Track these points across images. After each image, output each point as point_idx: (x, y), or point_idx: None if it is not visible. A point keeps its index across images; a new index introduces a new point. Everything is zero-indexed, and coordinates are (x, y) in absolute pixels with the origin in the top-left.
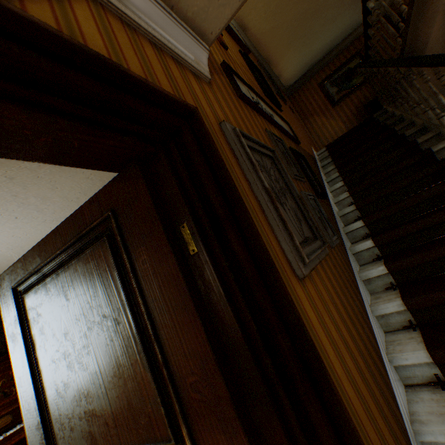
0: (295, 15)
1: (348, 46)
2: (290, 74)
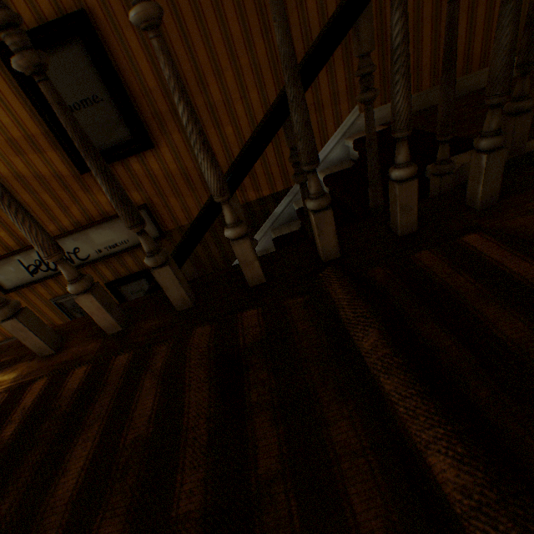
0: None
1: None
2: None
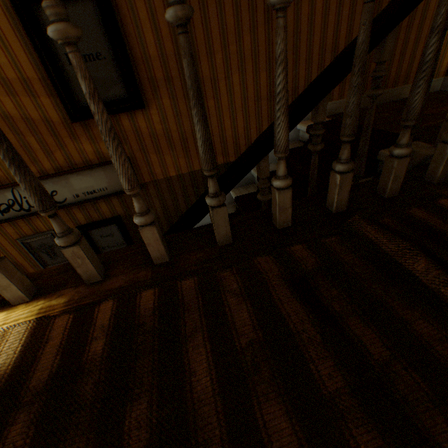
0: None
1: None
2: None
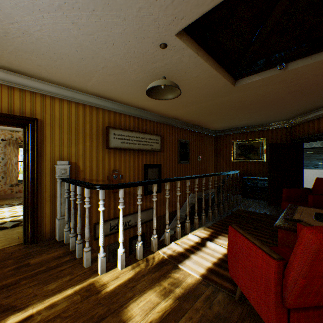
0: (214, 118)
1: (260, 130)
2: (217, 128)
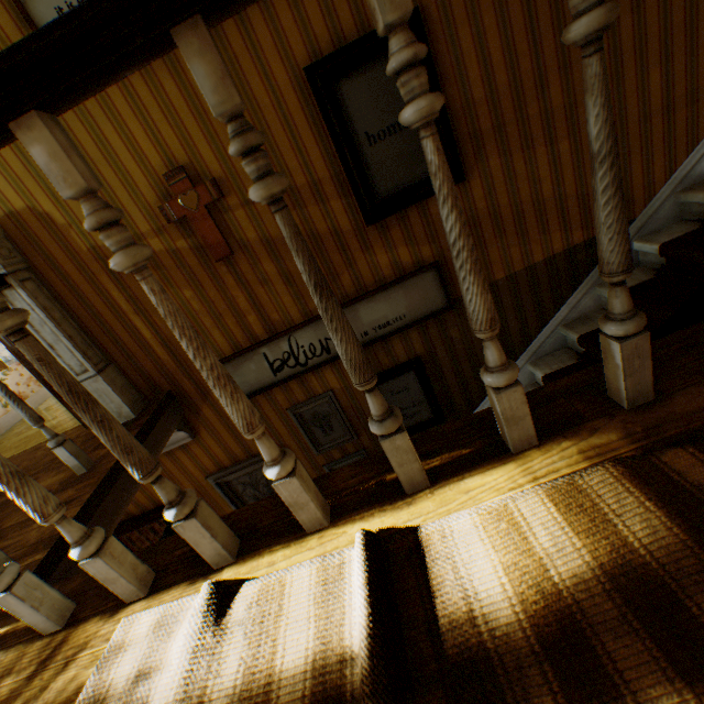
0: None
1: None
2: None
